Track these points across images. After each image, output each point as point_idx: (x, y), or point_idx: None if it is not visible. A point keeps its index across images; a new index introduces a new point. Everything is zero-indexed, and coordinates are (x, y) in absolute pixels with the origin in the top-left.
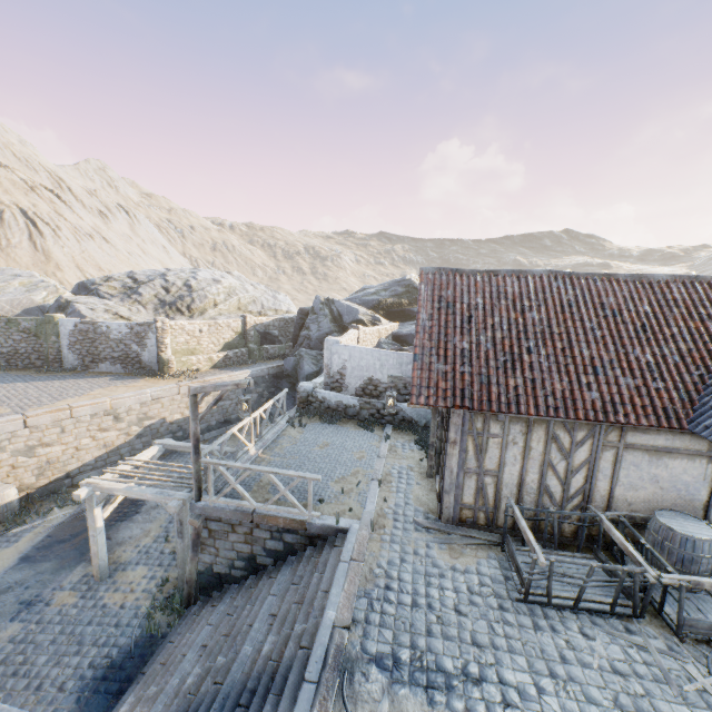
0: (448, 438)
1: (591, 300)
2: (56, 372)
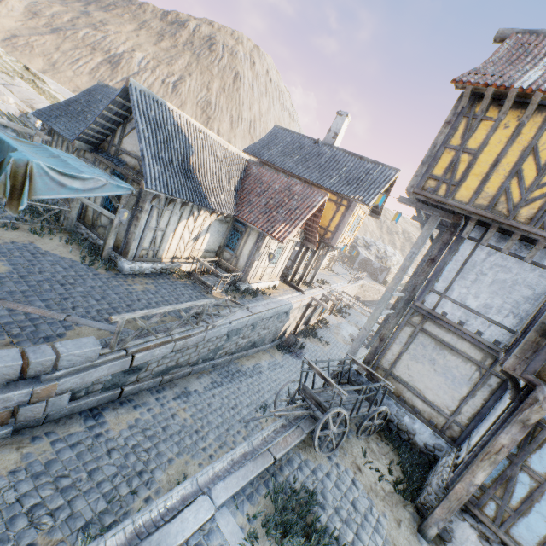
0: None
1: None
2: (351, 268)
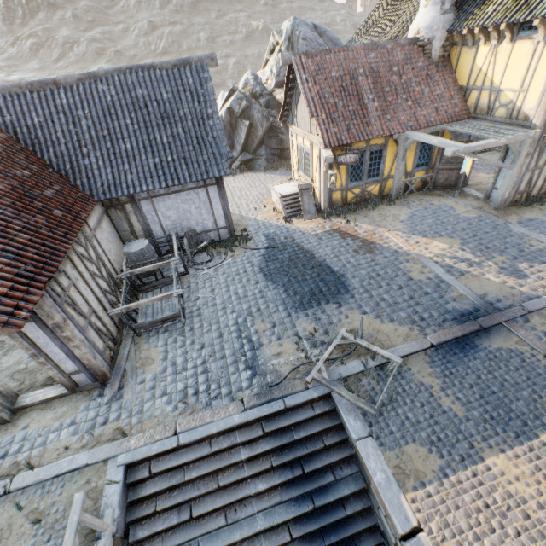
0: (57, 325)
1: None
2: None
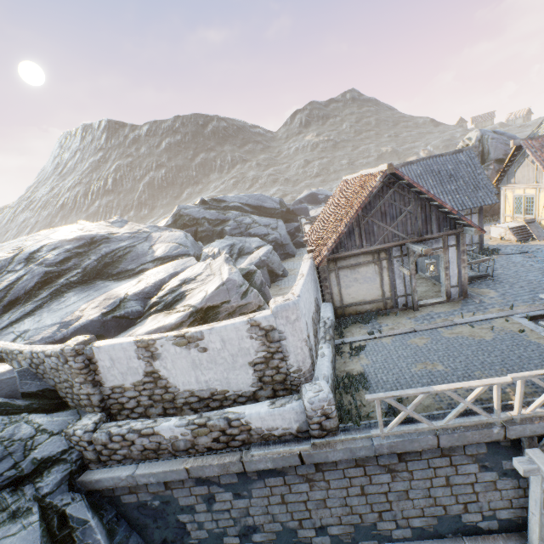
0: (463, 250)
1: None
2: None
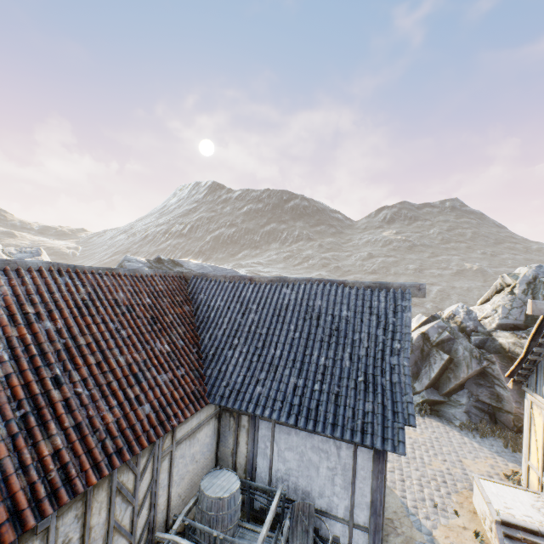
0: None
1: (105, 297)
2: None
